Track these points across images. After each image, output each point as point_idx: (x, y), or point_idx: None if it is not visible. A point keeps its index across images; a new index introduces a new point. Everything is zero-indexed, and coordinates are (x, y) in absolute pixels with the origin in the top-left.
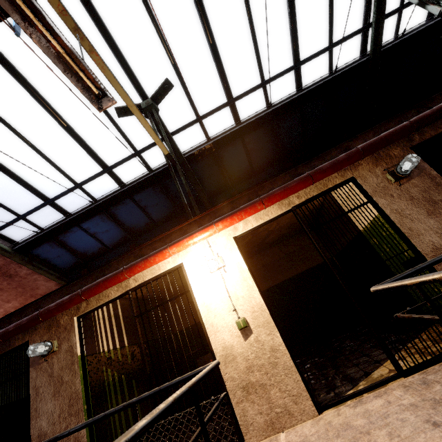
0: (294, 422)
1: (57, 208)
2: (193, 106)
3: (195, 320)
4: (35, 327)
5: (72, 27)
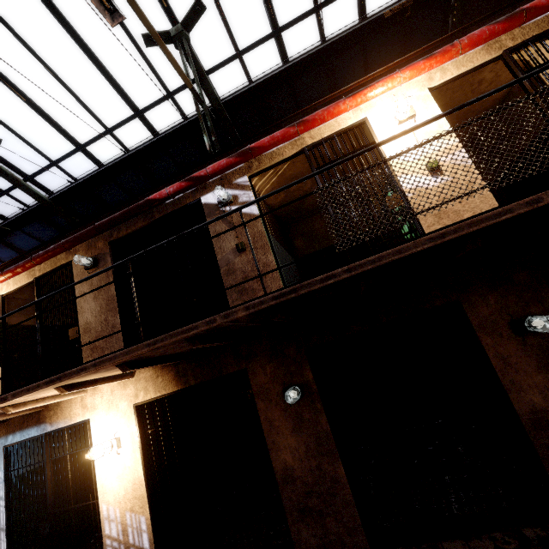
0: None
1: None
2: (39, 153)
3: None
4: None
5: None
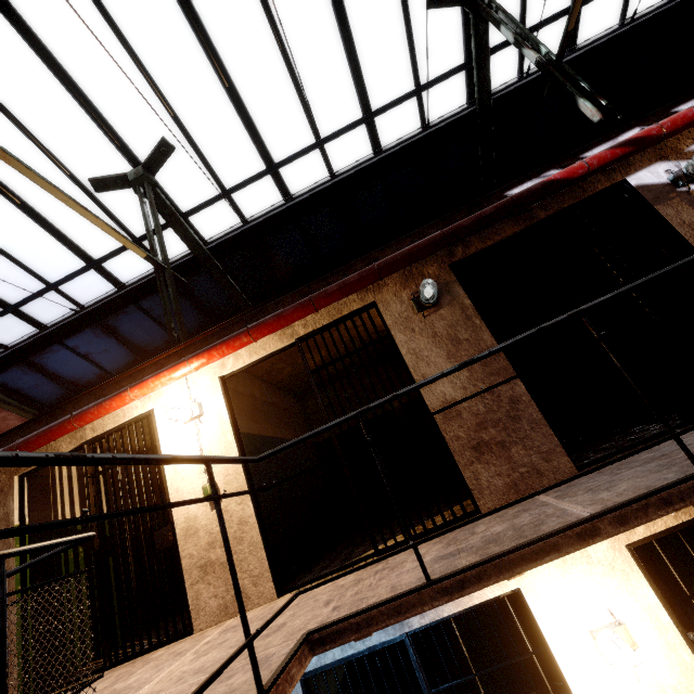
0: (250, 606)
1: (24, 318)
2: (212, 175)
3: (159, 484)
4: None
5: None
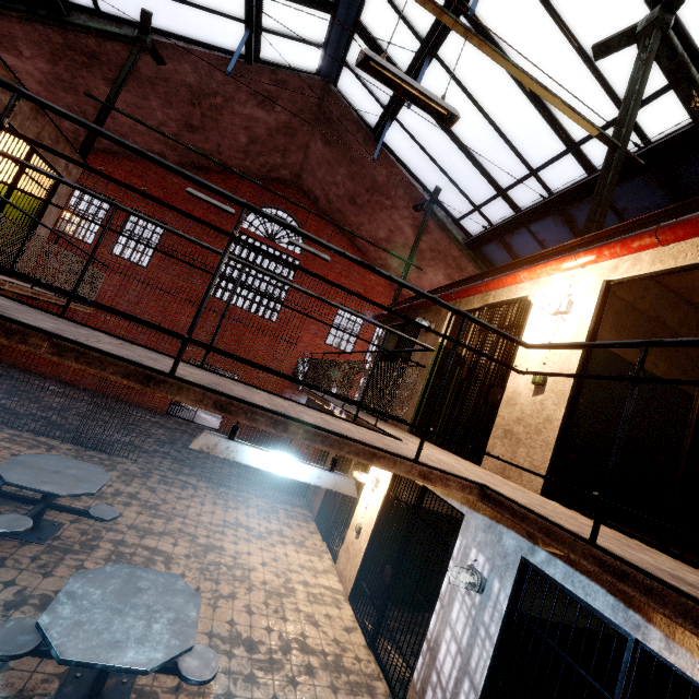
0: (518, 482)
1: (508, 201)
2: None
3: (510, 356)
4: (430, 310)
5: (462, 33)
